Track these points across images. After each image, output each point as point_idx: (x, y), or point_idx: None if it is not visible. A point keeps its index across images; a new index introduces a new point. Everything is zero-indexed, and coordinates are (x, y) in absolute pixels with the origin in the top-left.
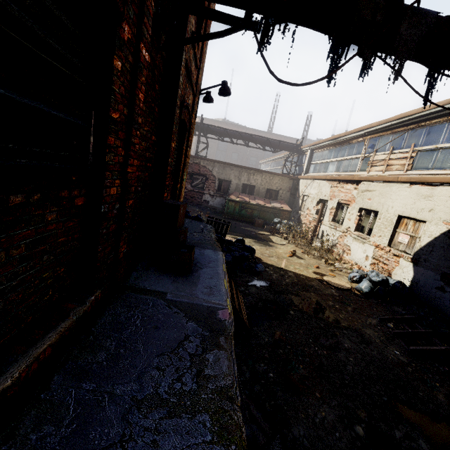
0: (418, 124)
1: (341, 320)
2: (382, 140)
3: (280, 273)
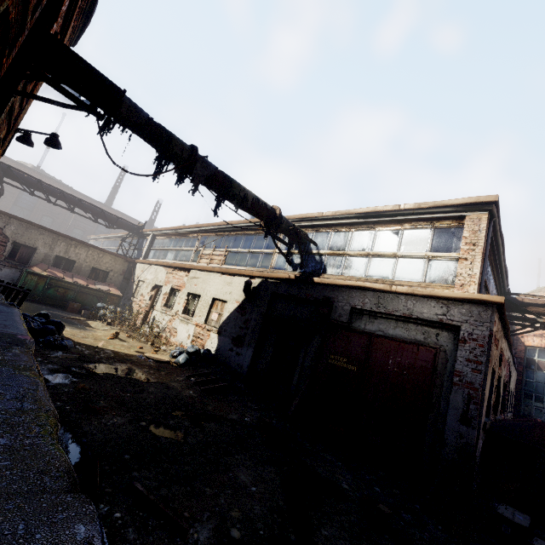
0: (230, 232)
1: (152, 378)
2: (209, 239)
3: (95, 350)
